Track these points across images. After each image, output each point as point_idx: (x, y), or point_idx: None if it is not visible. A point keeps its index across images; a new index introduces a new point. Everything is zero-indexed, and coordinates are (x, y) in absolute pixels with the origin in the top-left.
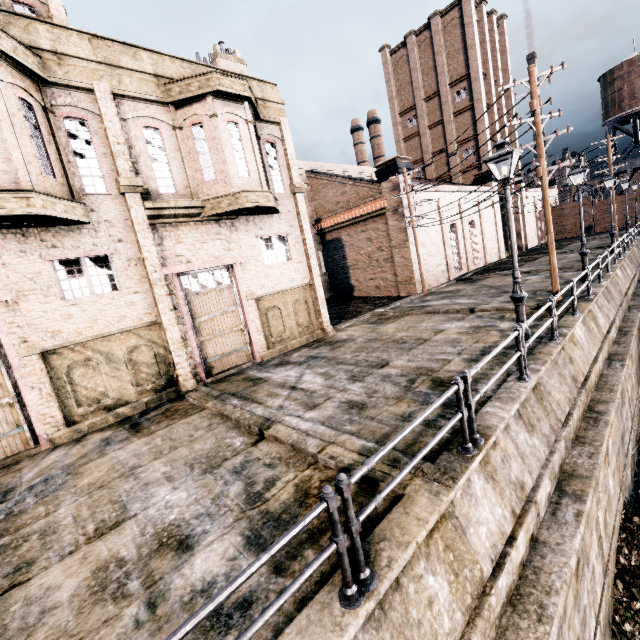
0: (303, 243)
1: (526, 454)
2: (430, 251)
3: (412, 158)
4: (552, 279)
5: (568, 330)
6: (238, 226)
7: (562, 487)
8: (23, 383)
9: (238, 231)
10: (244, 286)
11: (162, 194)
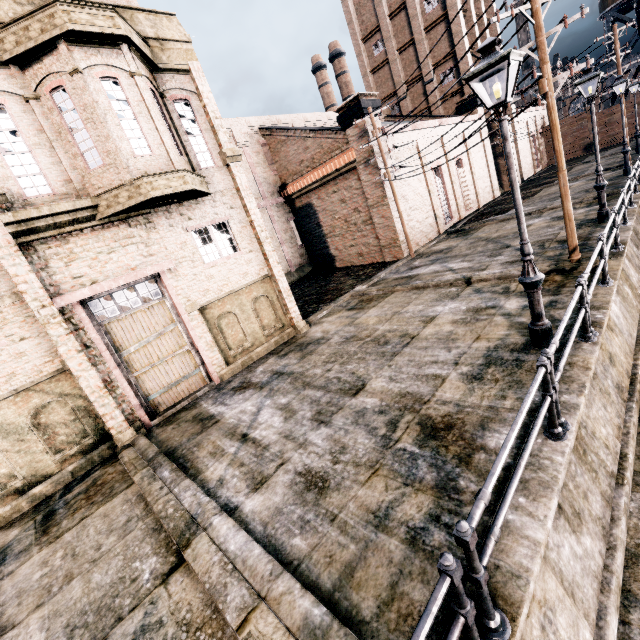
0: (251, 226)
1: (576, 580)
2: (414, 204)
3: (384, 93)
4: (568, 232)
5: (603, 314)
6: (157, 221)
7: (626, 584)
8: None
9: (158, 228)
10: (180, 297)
11: (31, 198)
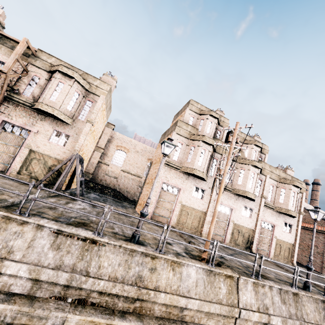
0: (296, 230)
1: None
2: None
3: None
4: None
5: None
6: (280, 216)
7: None
8: (229, 227)
9: (279, 217)
10: (275, 233)
11: (267, 200)
